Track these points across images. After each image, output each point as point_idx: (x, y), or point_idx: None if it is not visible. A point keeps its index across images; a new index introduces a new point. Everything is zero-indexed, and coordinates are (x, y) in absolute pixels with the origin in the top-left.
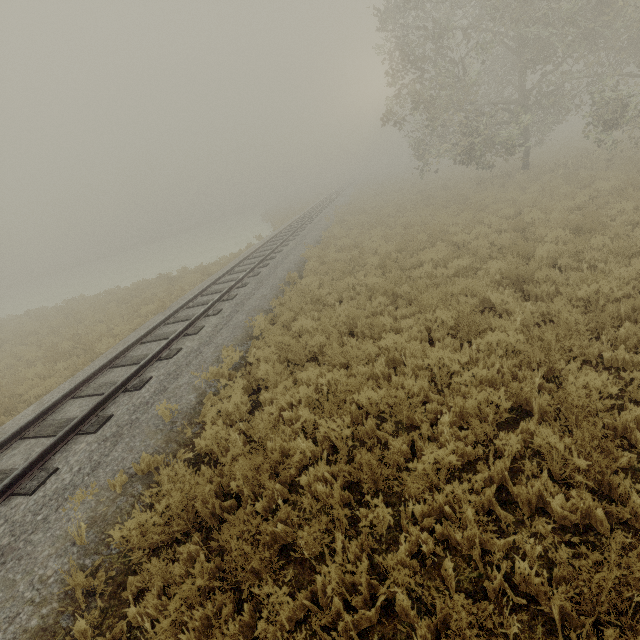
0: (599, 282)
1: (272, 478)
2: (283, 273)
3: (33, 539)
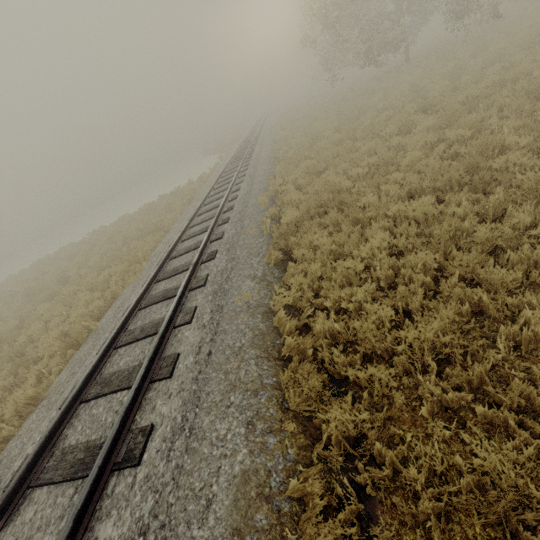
0: (467, 90)
1: None
2: (266, 159)
3: (240, 243)
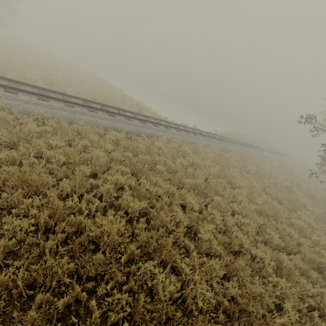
0: None
1: None
2: (133, 128)
3: None
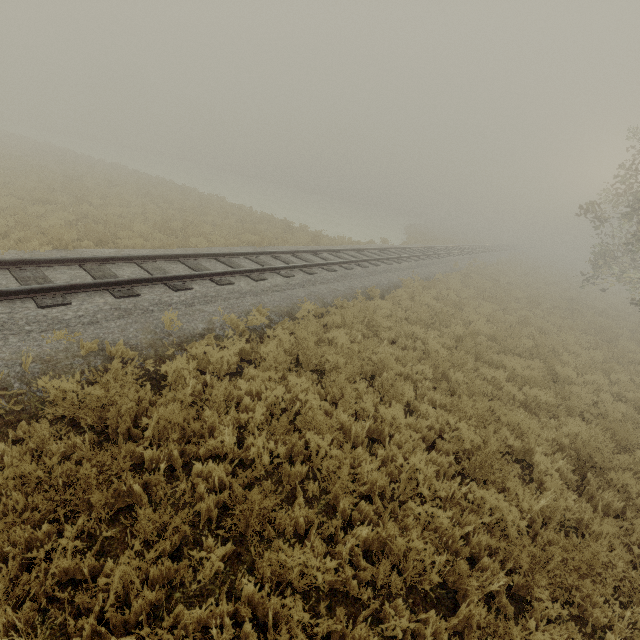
0: None
1: (187, 441)
2: (371, 283)
3: (9, 339)
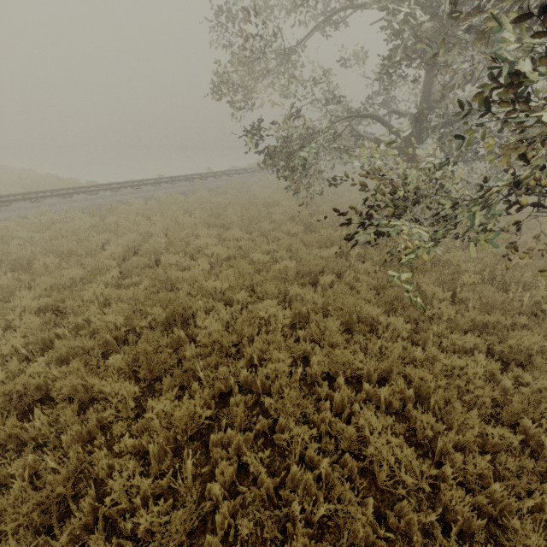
0: None
1: None
2: None
3: None
